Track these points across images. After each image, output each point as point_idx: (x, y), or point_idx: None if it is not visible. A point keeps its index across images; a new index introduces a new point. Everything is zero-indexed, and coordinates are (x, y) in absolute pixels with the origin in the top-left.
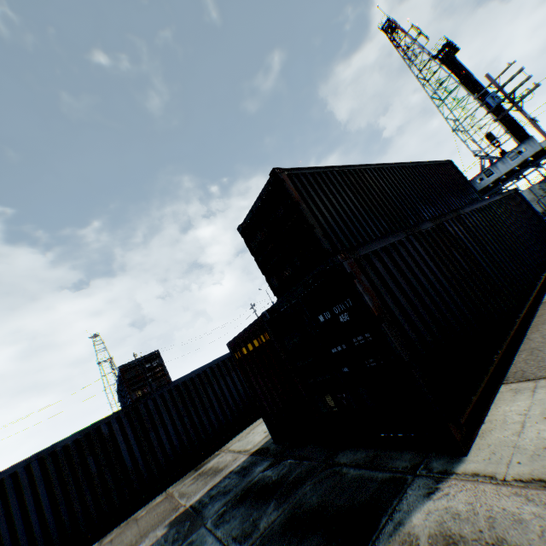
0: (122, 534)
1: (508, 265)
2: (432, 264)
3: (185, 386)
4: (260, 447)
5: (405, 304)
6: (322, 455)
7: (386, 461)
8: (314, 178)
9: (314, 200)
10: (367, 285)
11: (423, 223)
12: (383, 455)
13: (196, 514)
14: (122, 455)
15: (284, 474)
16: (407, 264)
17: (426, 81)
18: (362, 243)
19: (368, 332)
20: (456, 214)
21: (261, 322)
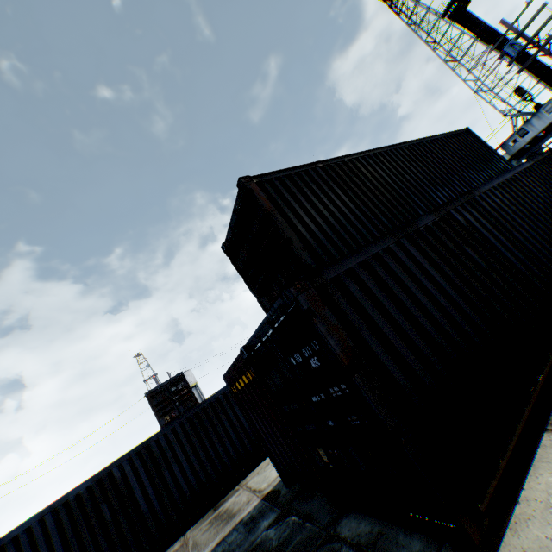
0: None
1: (546, 251)
2: (434, 271)
3: (198, 417)
4: (273, 488)
5: (393, 336)
6: (326, 516)
7: (390, 546)
8: (292, 181)
9: (292, 206)
10: (333, 322)
11: (421, 217)
12: (388, 536)
13: None
14: (136, 499)
15: (284, 540)
16: (397, 279)
17: (436, 44)
18: (329, 263)
19: (343, 383)
20: (469, 197)
21: (243, 358)
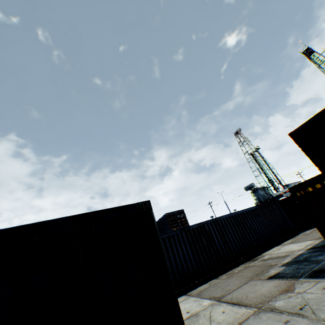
0: (236, 274)
1: None
2: None
3: (236, 217)
4: (311, 247)
5: None
6: None
7: None
8: None
9: None
10: None
11: None
12: None
13: (305, 261)
14: (215, 242)
15: None
16: None
17: None
18: None
19: None
20: None
21: None
